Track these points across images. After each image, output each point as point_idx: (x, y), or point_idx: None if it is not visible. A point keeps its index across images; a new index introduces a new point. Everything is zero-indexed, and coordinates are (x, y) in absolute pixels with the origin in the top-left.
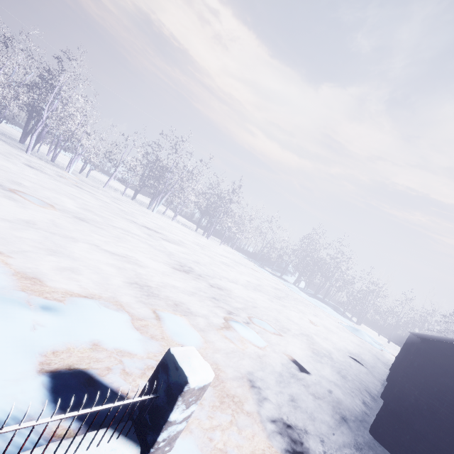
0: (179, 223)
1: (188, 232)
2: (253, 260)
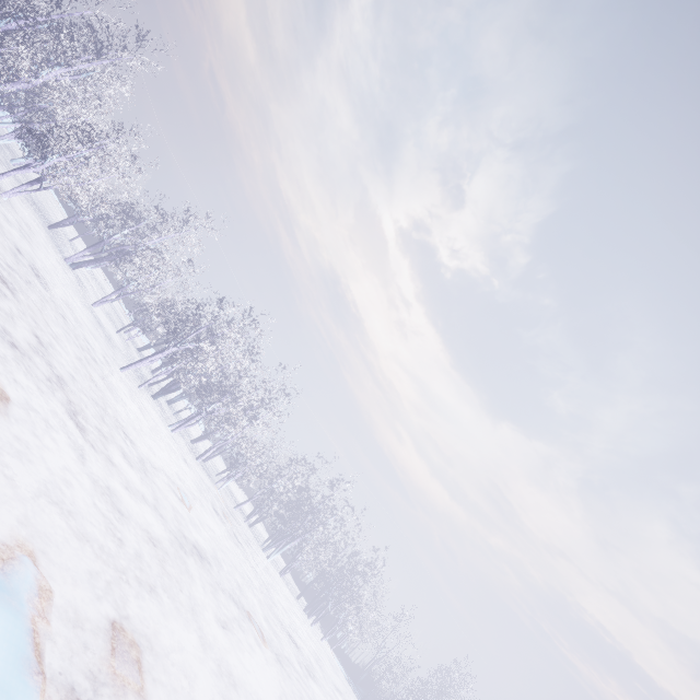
0: (284, 578)
1: (297, 610)
2: (353, 683)
